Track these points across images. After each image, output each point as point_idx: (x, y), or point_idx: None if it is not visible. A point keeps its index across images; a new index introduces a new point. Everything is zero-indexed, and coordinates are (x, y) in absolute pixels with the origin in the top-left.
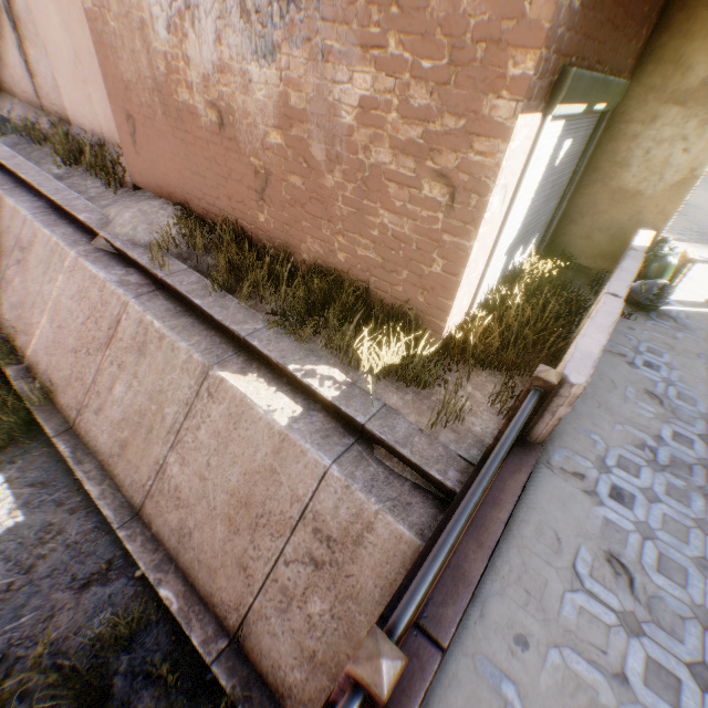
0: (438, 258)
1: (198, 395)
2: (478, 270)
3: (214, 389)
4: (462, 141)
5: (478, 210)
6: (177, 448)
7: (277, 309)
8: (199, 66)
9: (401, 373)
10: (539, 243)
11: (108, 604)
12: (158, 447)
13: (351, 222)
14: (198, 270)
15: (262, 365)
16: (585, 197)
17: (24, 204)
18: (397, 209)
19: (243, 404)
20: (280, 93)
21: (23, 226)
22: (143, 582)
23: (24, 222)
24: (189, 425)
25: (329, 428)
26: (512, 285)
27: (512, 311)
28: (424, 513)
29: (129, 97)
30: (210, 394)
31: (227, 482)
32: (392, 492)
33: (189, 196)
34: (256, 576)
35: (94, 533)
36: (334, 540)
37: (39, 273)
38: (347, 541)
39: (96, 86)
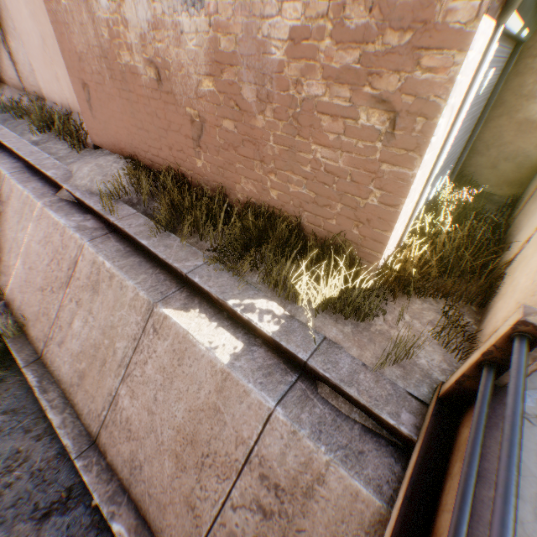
0: (375, 189)
1: (144, 331)
2: (414, 200)
3: (158, 326)
4: (407, 58)
5: (424, 135)
6: (127, 381)
7: (215, 245)
8: (136, 27)
9: (339, 306)
10: (449, 175)
11: (66, 535)
12: (111, 379)
13: (282, 160)
14: (146, 213)
15: (203, 300)
16: (491, 130)
17: (5, 165)
18: (331, 143)
19: (186, 341)
20: (210, 39)
21: (3, 183)
22: (99, 510)
23: (4, 180)
24: (137, 359)
25: (270, 365)
26: (434, 214)
27: (442, 238)
28: (379, 464)
29: (83, 67)
30: (155, 330)
31: (173, 418)
32: (341, 438)
33: (137, 149)
34: (203, 517)
35: (56, 459)
36: (282, 488)
37: (14, 223)
38: (297, 491)
39: (60, 64)
